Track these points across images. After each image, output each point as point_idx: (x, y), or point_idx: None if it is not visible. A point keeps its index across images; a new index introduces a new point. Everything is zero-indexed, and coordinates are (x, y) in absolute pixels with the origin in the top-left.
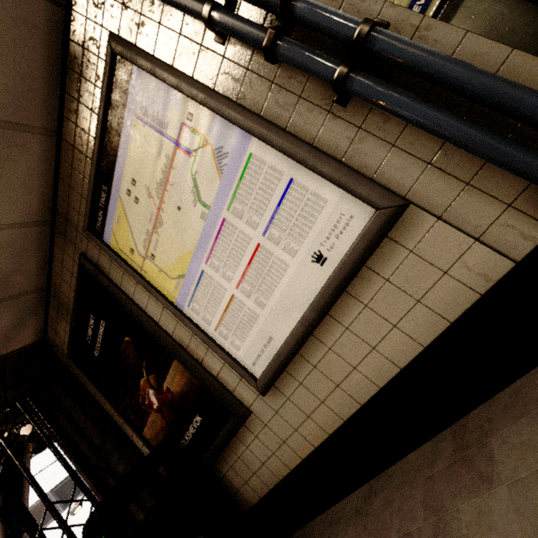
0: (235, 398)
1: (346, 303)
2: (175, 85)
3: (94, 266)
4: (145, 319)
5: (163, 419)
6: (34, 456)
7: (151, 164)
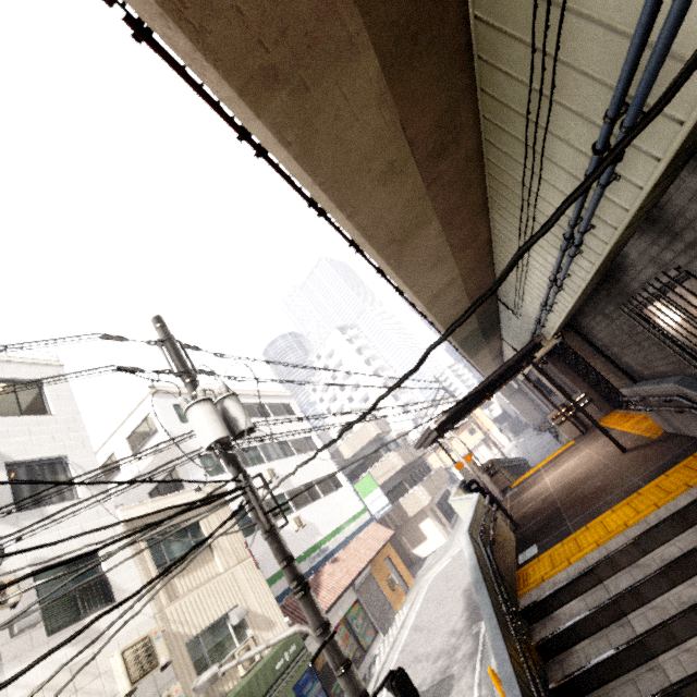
0: None
1: None
2: None
3: None
4: None
5: None
6: (288, 458)
7: None
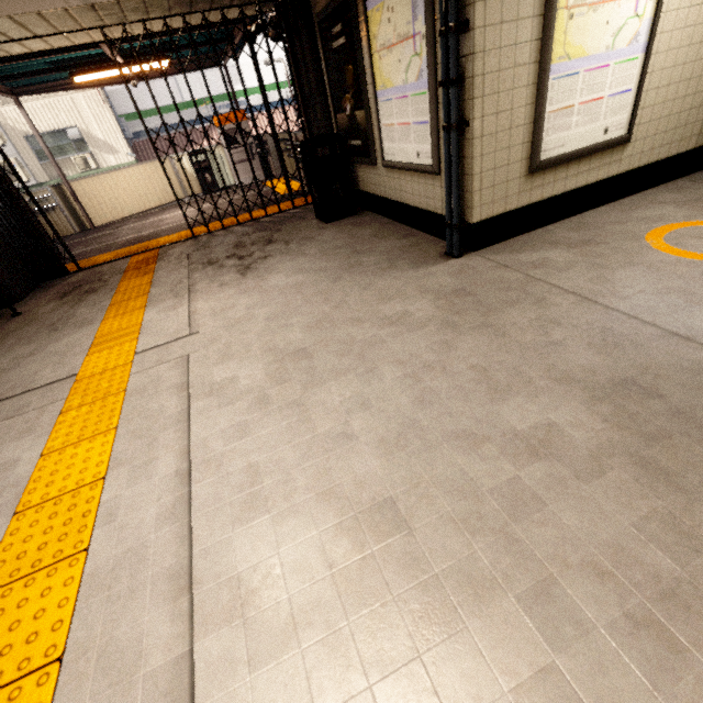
0: (375, 155)
1: (416, 175)
2: (425, 17)
3: (355, 4)
4: (362, 77)
5: (347, 124)
6: None
7: (402, 21)
